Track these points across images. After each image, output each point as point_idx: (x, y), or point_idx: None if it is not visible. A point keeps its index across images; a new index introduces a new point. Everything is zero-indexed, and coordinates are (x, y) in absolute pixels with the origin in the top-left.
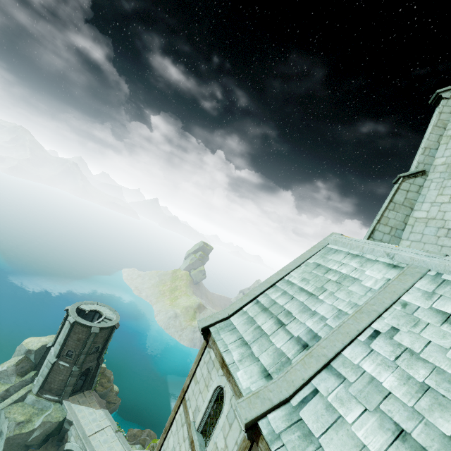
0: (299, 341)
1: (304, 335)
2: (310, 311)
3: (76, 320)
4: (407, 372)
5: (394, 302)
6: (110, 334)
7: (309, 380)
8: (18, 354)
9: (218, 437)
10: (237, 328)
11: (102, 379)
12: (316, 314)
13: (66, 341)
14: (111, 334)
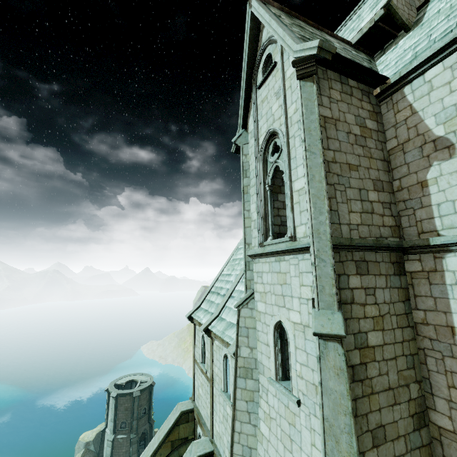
0: (224, 295)
1: (225, 292)
2: (228, 282)
3: (118, 393)
4: None
5: None
6: (151, 393)
7: (225, 305)
8: (79, 451)
9: (206, 353)
10: (203, 308)
11: None
12: (230, 281)
13: (116, 415)
14: (151, 393)
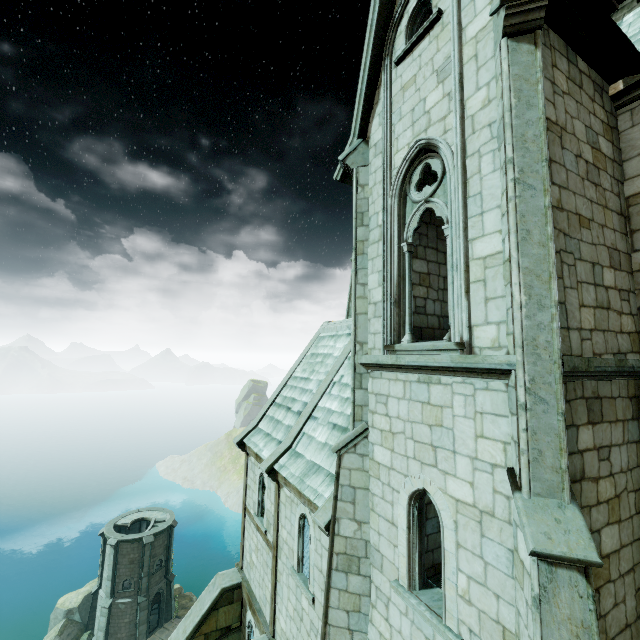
0: (298, 412)
1: (301, 407)
2: (305, 391)
3: (119, 540)
4: (342, 396)
5: (345, 359)
6: (170, 538)
7: (301, 430)
8: (55, 623)
9: (267, 504)
10: (263, 429)
11: (181, 601)
12: (308, 390)
13: (116, 571)
14: (171, 537)
